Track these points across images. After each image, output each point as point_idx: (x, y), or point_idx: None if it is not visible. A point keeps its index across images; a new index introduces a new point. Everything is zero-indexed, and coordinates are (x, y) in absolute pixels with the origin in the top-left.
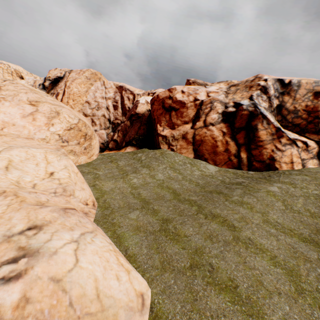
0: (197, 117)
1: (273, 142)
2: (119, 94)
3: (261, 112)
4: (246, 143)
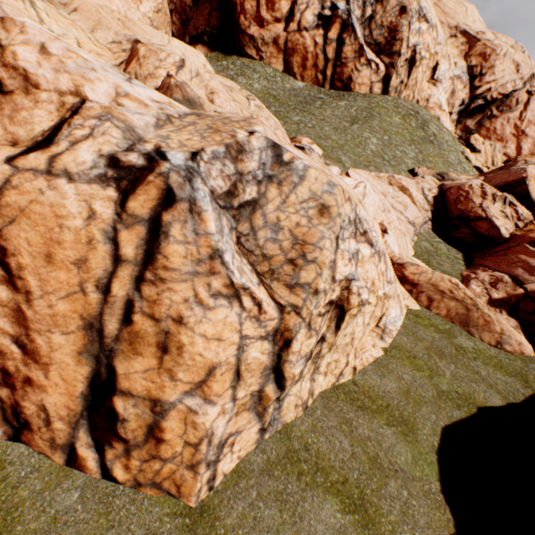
0: (291, 15)
1: (355, 61)
2: None
3: (352, 23)
4: (333, 59)
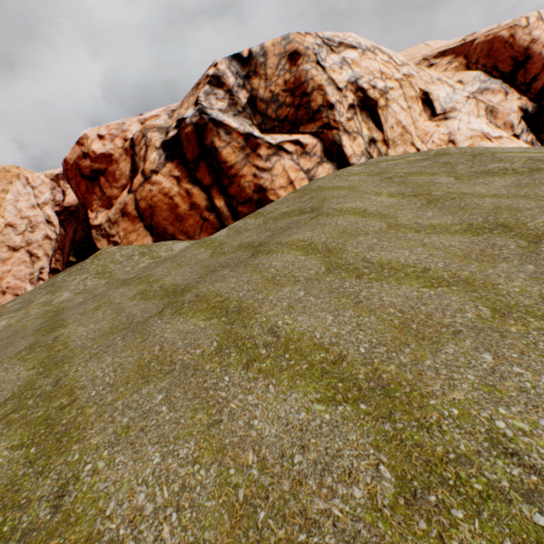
0: (135, 170)
1: (250, 160)
2: (60, 189)
3: (212, 118)
4: (215, 180)
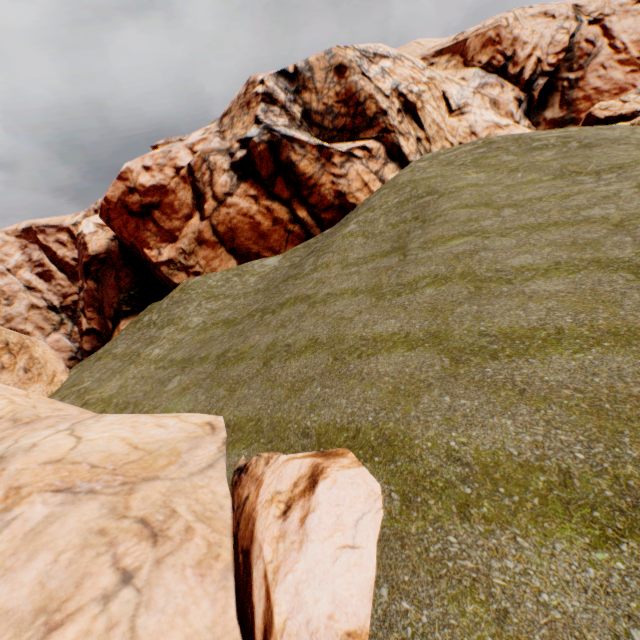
0: (200, 196)
1: (326, 170)
2: (35, 246)
3: (283, 134)
4: (294, 193)
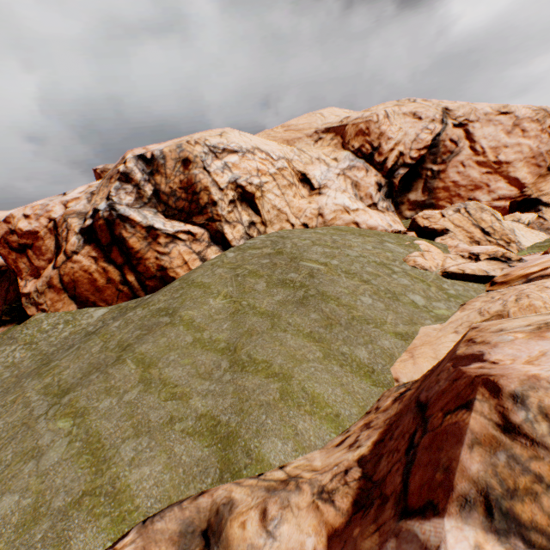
0: (59, 247)
1: (152, 247)
2: None
3: (120, 214)
4: (127, 260)
